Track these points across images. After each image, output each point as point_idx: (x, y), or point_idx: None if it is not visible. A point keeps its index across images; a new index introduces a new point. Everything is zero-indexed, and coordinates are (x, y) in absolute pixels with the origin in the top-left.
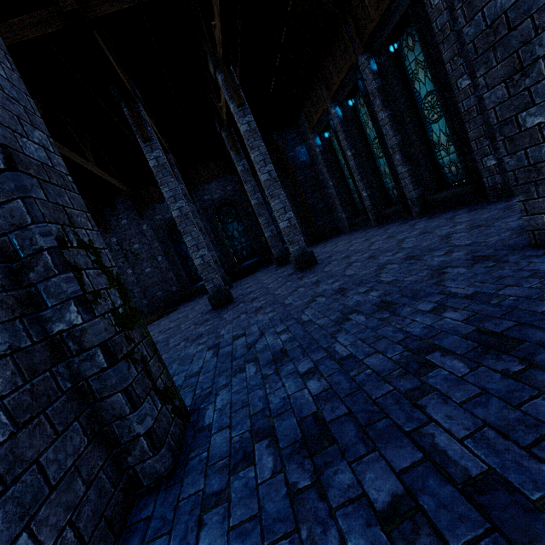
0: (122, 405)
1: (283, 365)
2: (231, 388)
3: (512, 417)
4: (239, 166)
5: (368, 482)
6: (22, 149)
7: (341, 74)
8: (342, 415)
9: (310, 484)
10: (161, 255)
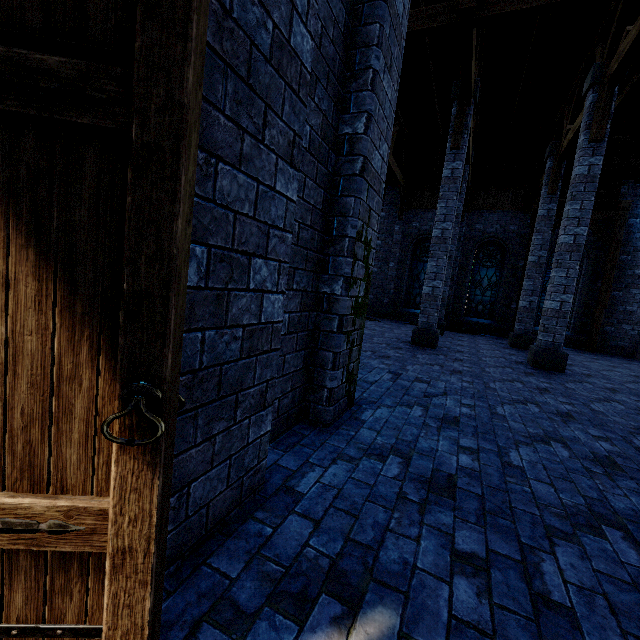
0: (328, 361)
1: (447, 428)
2: (392, 411)
3: (638, 614)
4: (543, 209)
5: (461, 534)
6: (372, 160)
7: None
8: (474, 492)
9: (416, 502)
10: (394, 262)
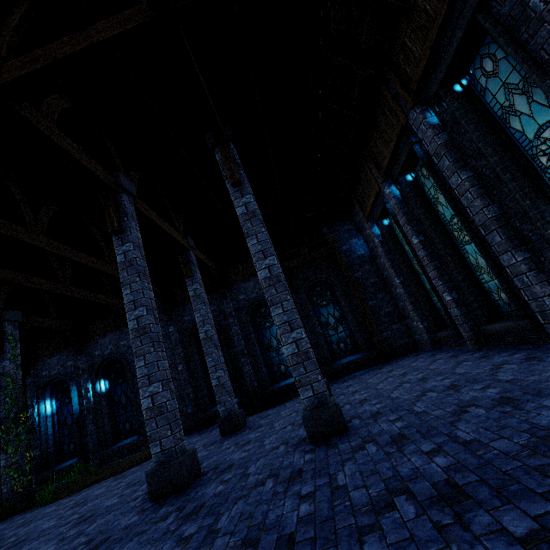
0: None
1: None
2: None
3: None
4: None
5: None
6: None
7: (390, 144)
8: None
9: None
10: (182, 363)
